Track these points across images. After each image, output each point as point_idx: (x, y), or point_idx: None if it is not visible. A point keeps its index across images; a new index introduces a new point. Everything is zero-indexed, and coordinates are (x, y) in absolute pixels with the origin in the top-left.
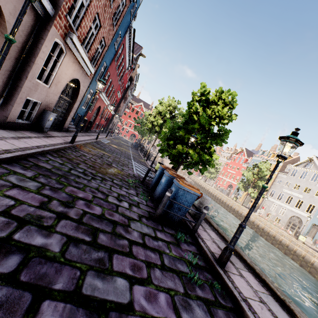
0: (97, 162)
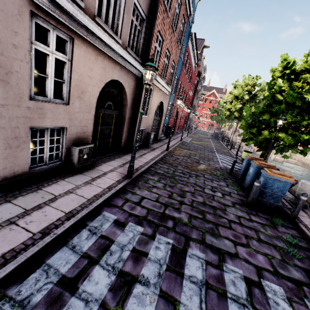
0: (188, 162)
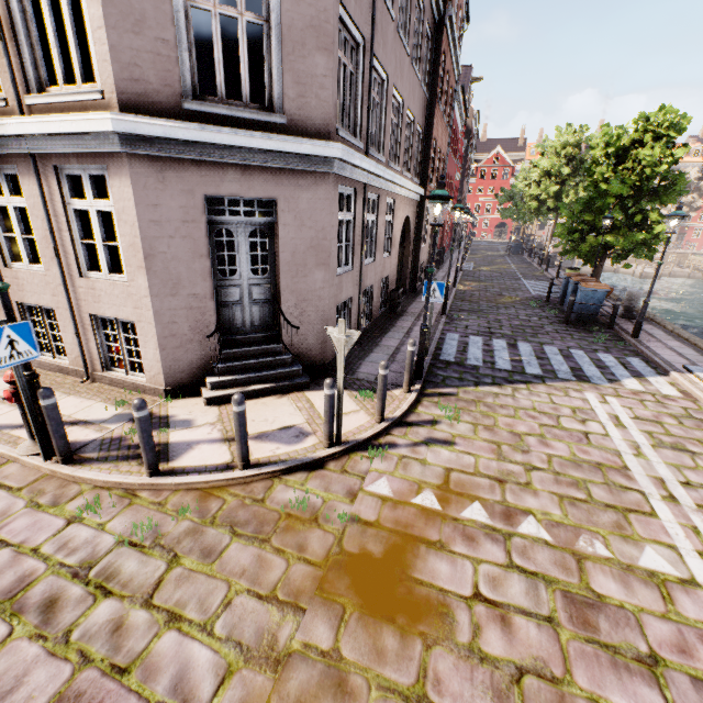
0: (488, 297)
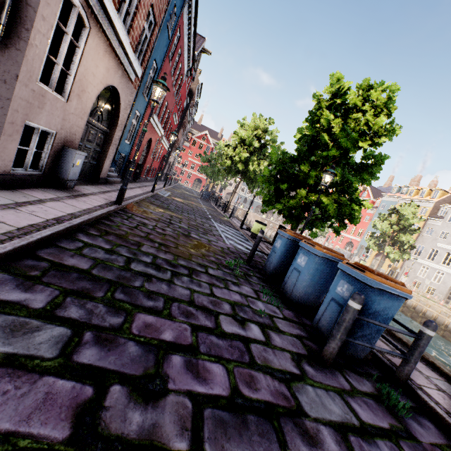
0: (167, 235)
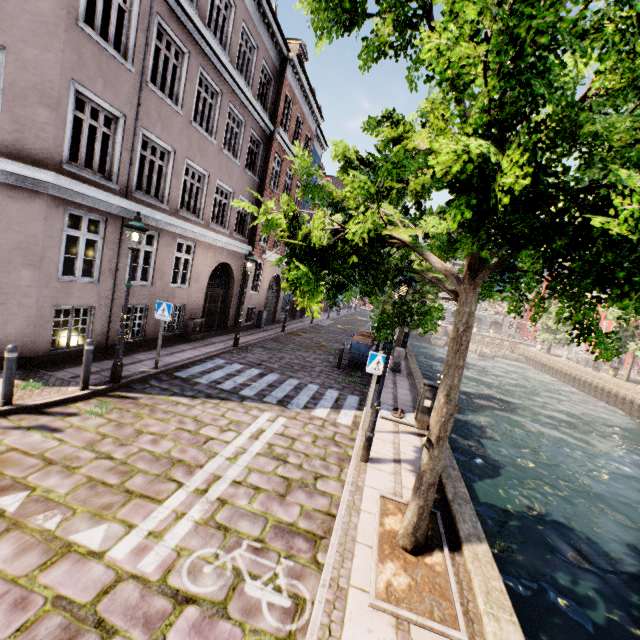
0: (305, 343)
